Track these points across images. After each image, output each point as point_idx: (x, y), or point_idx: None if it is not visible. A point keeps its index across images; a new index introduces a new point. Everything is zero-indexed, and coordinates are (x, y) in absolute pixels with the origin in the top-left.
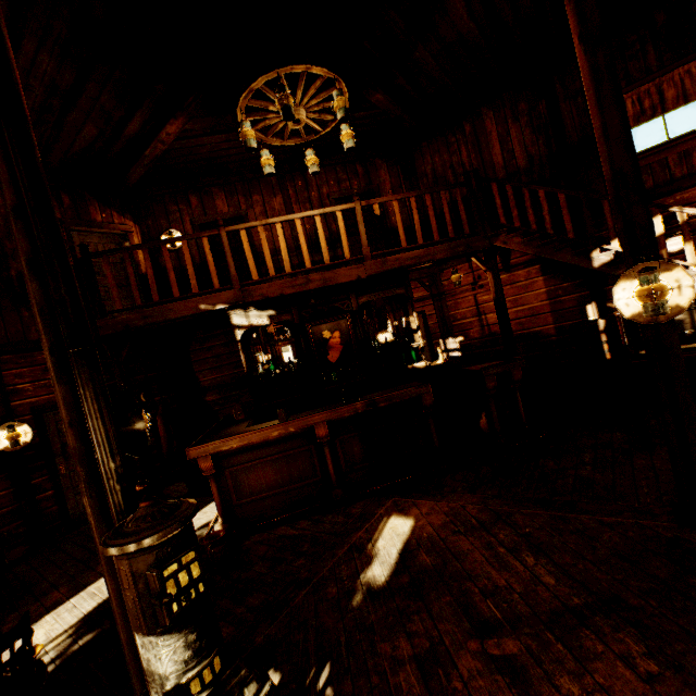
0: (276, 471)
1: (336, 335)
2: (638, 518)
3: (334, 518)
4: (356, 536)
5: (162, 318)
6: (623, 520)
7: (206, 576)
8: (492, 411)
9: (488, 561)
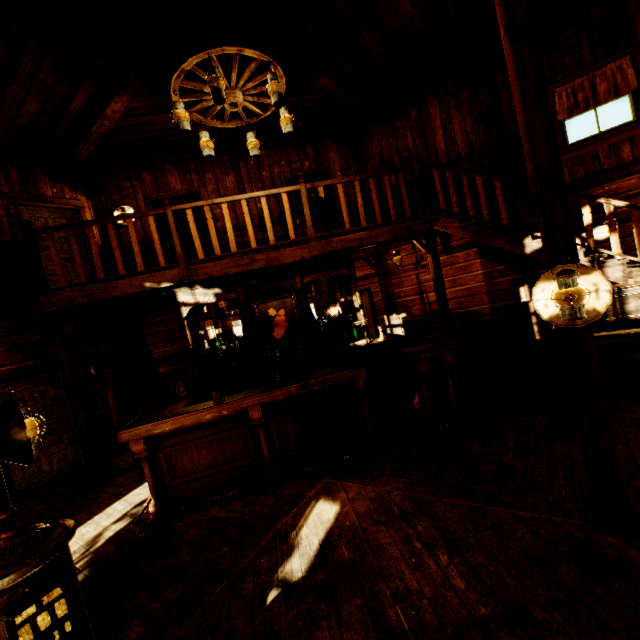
0: (211, 452)
1: (281, 313)
2: (552, 513)
3: (265, 499)
4: (282, 522)
5: (107, 295)
6: (538, 515)
7: (75, 613)
8: (423, 393)
9: (404, 558)
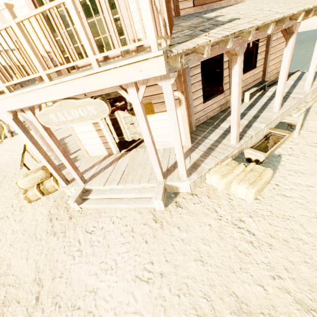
0: None
1: None
2: None
3: None
4: None
5: None
6: None
7: None
8: None
9: None
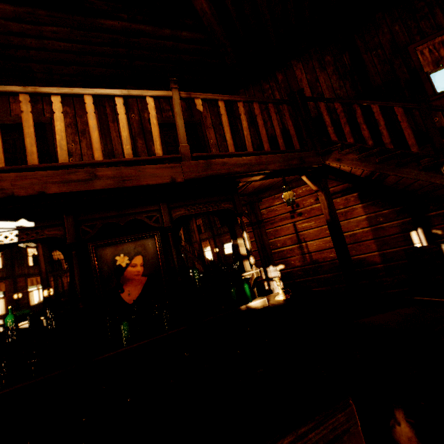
0: None
1: (137, 261)
2: None
3: None
4: None
5: None
6: None
7: None
8: None
9: None
